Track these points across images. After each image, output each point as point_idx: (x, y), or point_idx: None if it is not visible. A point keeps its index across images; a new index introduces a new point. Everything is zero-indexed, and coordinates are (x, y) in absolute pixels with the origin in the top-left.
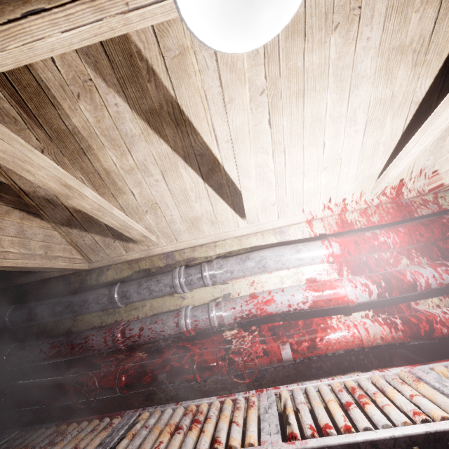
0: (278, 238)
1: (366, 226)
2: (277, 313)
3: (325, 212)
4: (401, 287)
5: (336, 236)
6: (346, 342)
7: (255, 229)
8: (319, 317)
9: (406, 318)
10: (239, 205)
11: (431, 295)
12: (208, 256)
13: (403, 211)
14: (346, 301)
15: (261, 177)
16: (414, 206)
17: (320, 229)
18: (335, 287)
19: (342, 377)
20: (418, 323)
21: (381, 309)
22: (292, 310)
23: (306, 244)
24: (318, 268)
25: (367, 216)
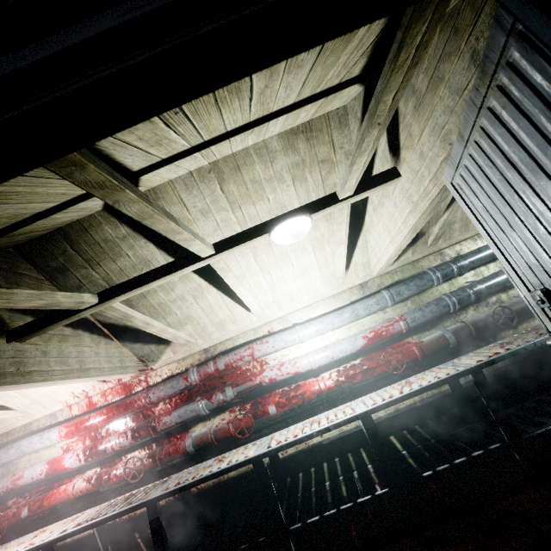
0: (49, 422)
1: (104, 404)
2: (28, 484)
3: (75, 400)
4: (98, 453)
5: (85, 414)
6: (60, 498)
7: (31, 419)
8: (68, 478)
9: (101, 473)
10: (6, 410)
11: (135, 449)
12: (3, 443)
13: (126, 390)
14: (66, 468)
15: (6, 395)
16: (133, 385)
17: (76, 411)
18: (61, 460)
19: (56, 523)
20: (103, 476)
21: (105, 465)
22: (36, 480)
23: (50, 430)
24: (71, 441)
25: (105, 397)
